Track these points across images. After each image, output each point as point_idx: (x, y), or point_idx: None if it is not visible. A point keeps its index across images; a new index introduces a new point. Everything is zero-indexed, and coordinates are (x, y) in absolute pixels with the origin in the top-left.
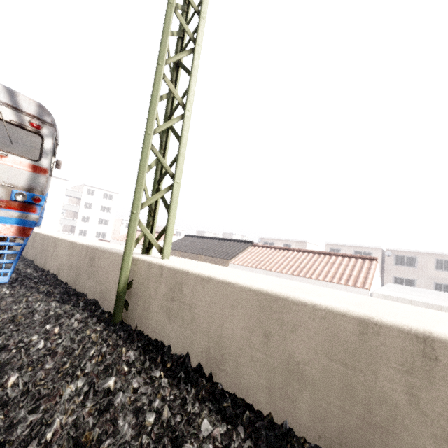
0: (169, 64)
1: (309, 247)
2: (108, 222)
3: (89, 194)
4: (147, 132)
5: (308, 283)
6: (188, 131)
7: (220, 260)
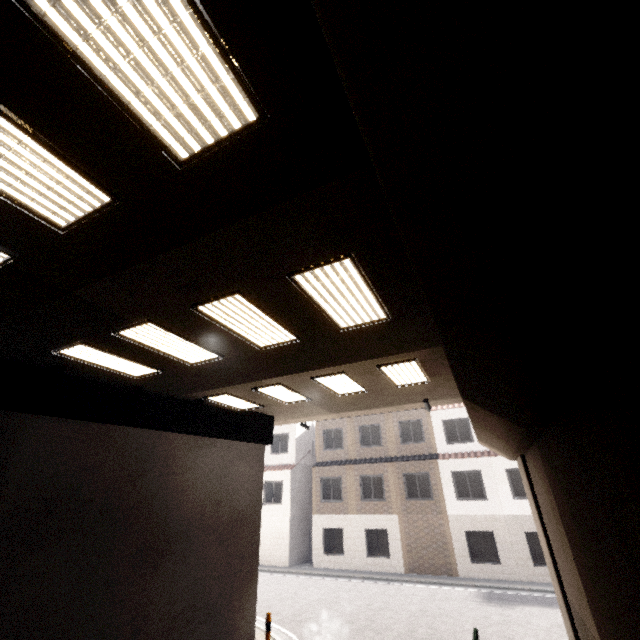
0: None
1: None
2: None
3: None
4: None
5: None
6: None
7: (417, 411)
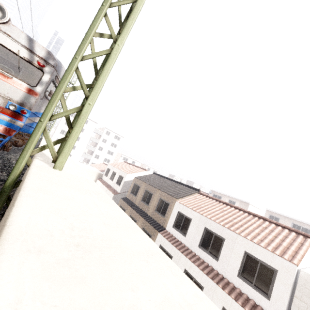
0: (118, 11)
1: (251, 208)
2: (113, 154)
3: (107, 134)
4: (75, 56)
5: (236, 238)
6: (113, 62)
7: (170, 197)
